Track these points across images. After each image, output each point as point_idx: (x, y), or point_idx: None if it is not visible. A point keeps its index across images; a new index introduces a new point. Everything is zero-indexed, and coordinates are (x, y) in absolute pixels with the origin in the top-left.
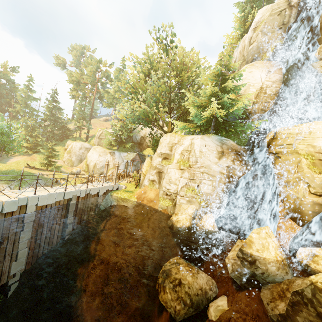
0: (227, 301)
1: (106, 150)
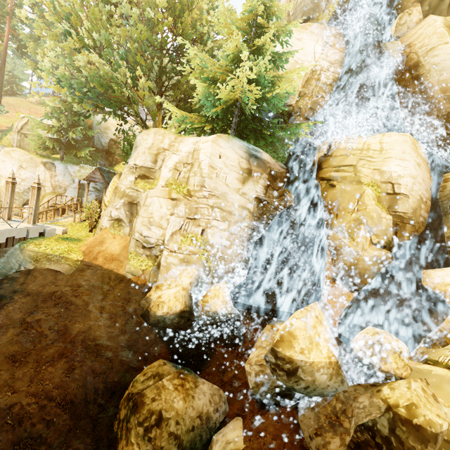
0: (242, 430)
1: (35, 157)
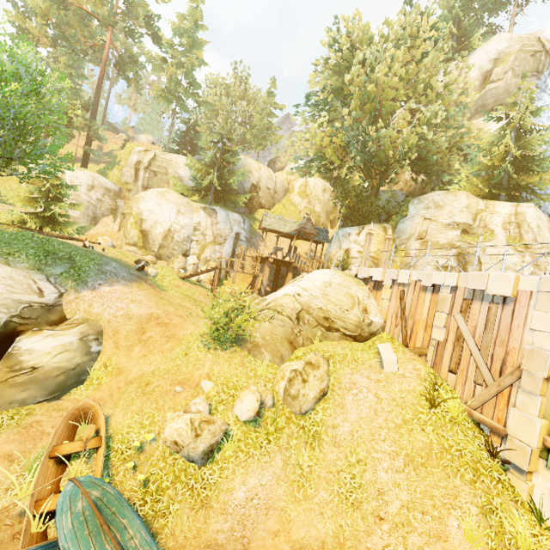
0: None
1: (191, 201)
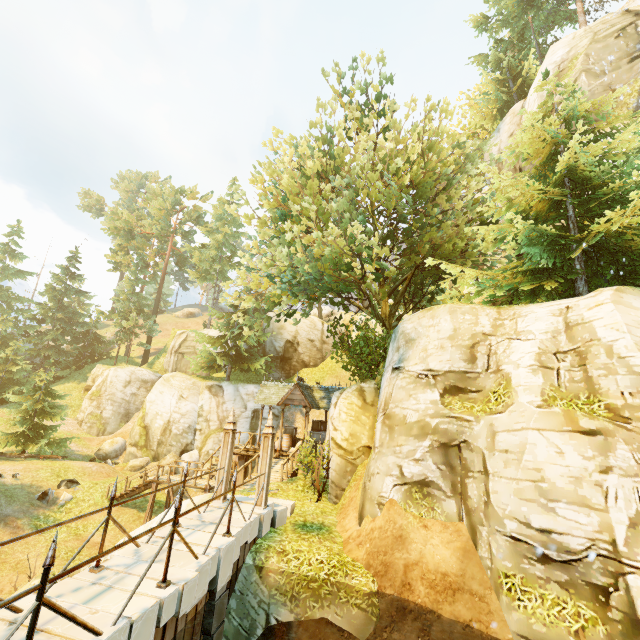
0: None
1: (198, 381)
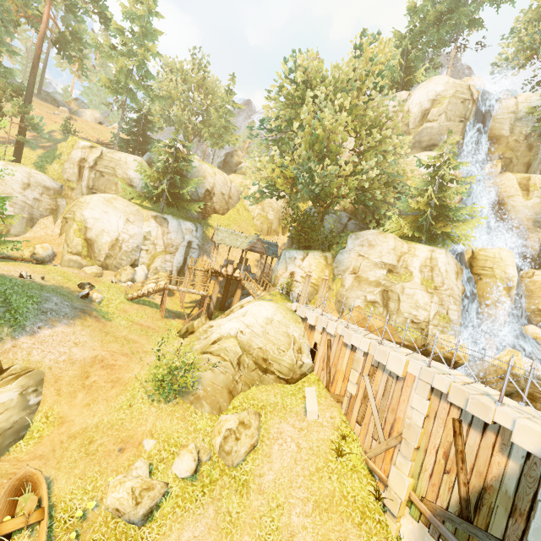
0: None
1: (141, 209)
